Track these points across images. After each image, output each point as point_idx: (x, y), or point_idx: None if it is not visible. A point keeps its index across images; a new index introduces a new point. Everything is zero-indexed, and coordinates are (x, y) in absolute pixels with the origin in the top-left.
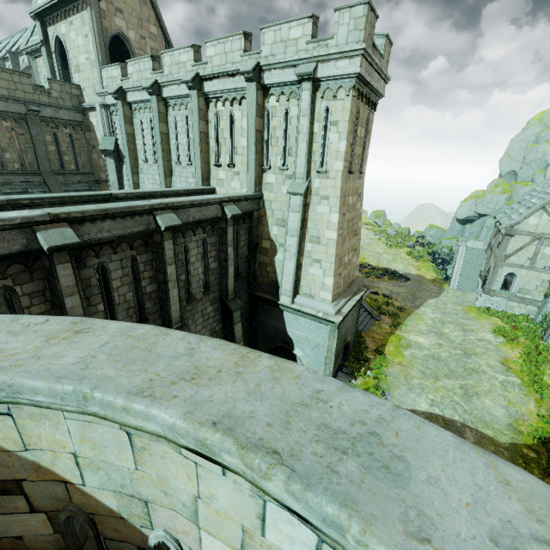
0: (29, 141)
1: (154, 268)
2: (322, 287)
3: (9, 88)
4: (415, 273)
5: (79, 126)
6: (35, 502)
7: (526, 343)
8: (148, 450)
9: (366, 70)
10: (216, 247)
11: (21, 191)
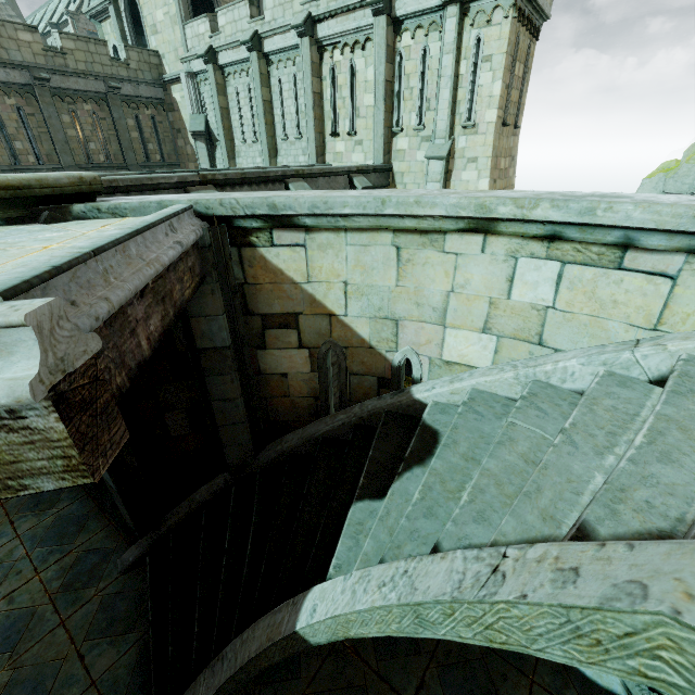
0: (112, 127)
1: None
2: None
3: (86, 61)
4: None
5: (161, 106)
6: (304, 337)
7: None
8: (412, 261)
9: None
10: None
11: None
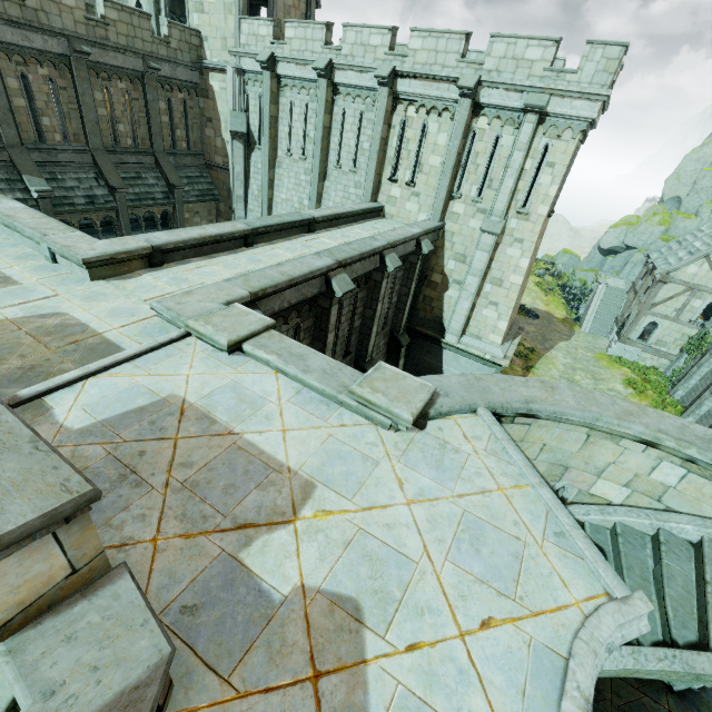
0: (143, 109)
1: (364, 304)
2: (494, 330)
3: (127, 34)
4: (544, 310)
5: (194, 90)
6: None
7: (653, 396)
8: (594, 443)
9: (599, 112)
10: (400, 281)
11: (134, 175)
